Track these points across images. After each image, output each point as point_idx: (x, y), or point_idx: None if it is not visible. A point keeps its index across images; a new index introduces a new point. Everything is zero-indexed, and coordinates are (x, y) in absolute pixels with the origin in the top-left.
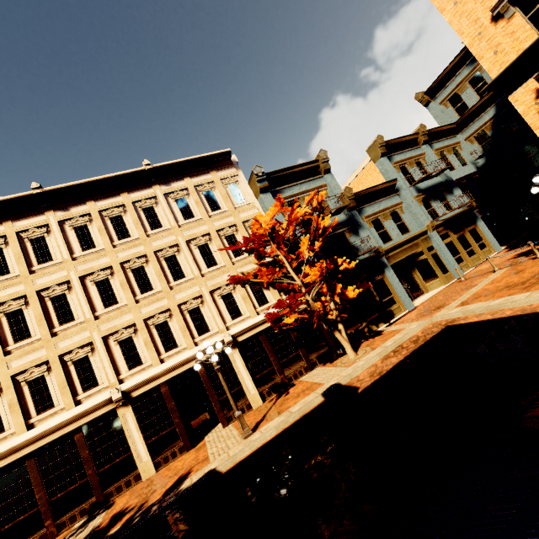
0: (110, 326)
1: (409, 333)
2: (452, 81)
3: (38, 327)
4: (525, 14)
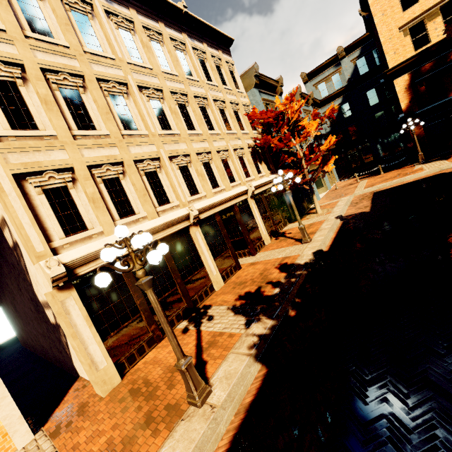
0: (172, 149)
1: (351, 198)
2: (323, 73)
3: (106, 120)
4: (412, 39)
